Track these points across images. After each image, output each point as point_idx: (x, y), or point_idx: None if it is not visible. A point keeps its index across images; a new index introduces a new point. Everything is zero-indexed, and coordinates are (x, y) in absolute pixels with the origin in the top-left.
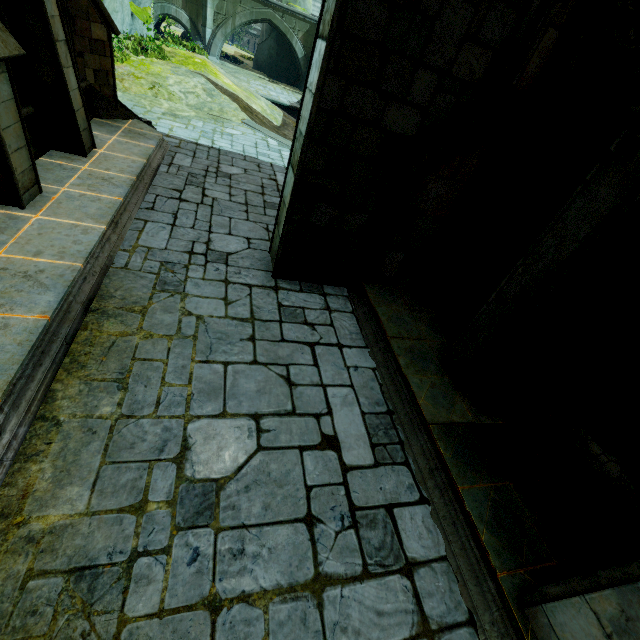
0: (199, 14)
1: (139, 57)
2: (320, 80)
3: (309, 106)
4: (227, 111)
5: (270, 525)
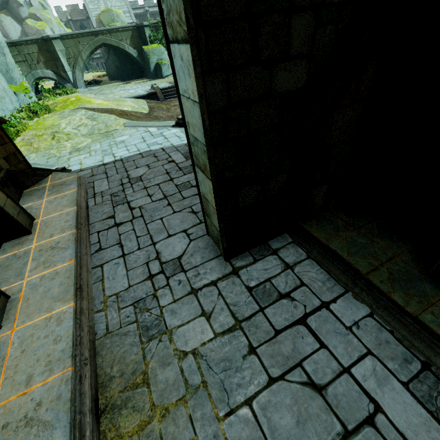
0: (57, 66)
1: (34, 120)
2: (200, 87)
3: (195, 113)
4: (110, 124)
5: None
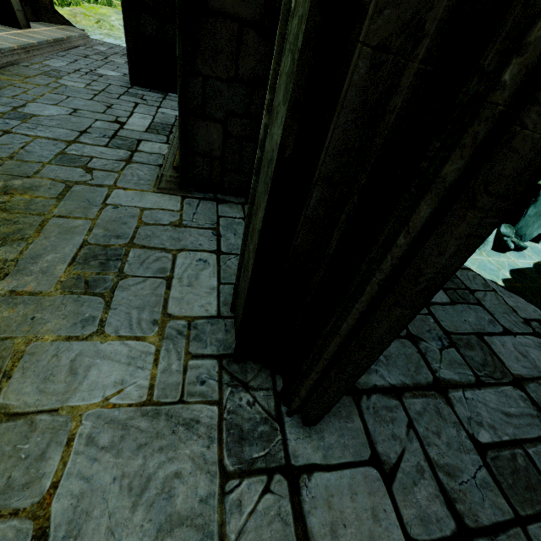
0: None
1: (91, 4)
2: None
3: None
4: None
5: (57, 128)
